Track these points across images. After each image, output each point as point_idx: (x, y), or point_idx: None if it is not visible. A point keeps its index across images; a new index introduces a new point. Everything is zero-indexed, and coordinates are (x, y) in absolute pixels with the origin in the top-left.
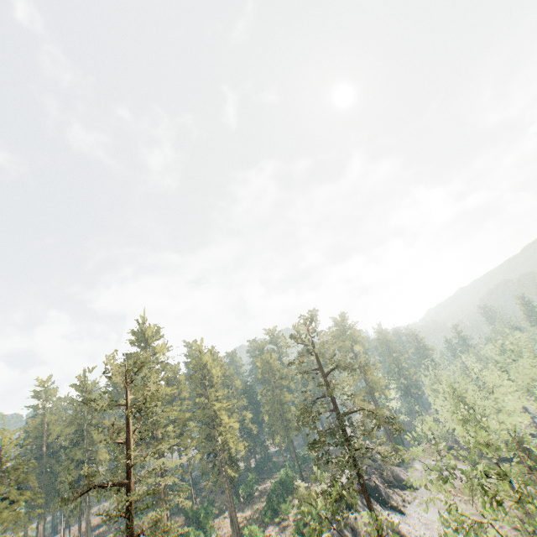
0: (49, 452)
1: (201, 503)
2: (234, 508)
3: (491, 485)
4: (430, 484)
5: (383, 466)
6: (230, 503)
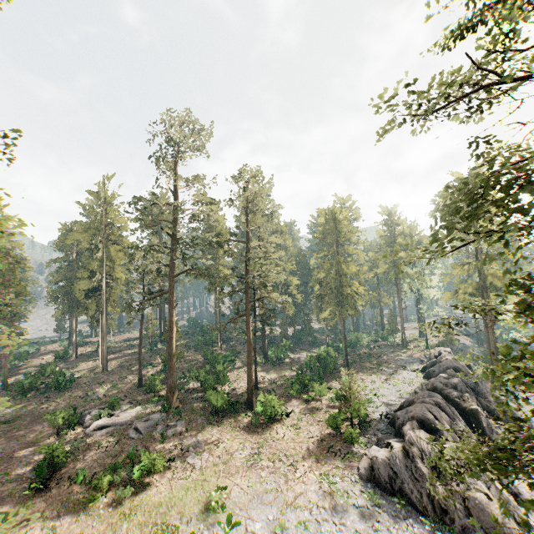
0: (78, 261)
1: (226, 350)
2: (255, 367)
3: None
4: None
5: (481, 386)
6: (248, 361)
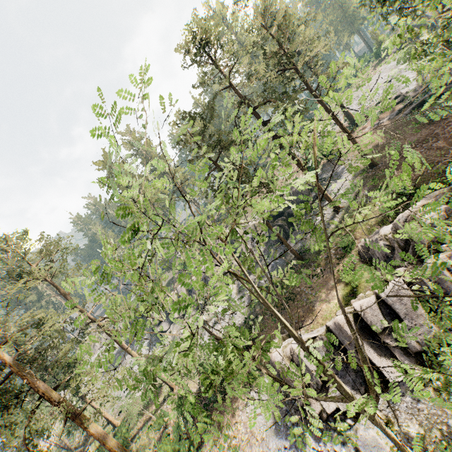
0: None
1: None
2: None
3: None
4: None
5: None
6: None
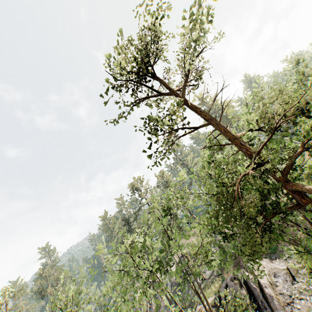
0: None
1: None
2: None
3: None
4: None
5: None
6: None
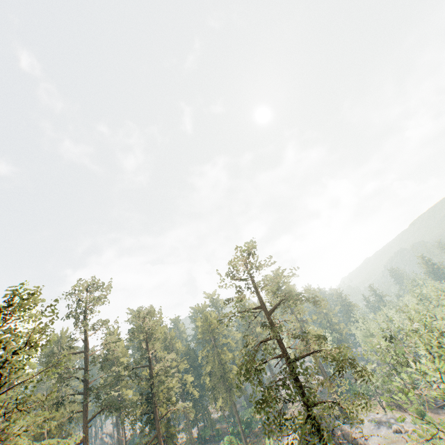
0: None
1: None
2: None
3: (444, 436)
4: (382, 441)
5: (331, 424)
6: None
